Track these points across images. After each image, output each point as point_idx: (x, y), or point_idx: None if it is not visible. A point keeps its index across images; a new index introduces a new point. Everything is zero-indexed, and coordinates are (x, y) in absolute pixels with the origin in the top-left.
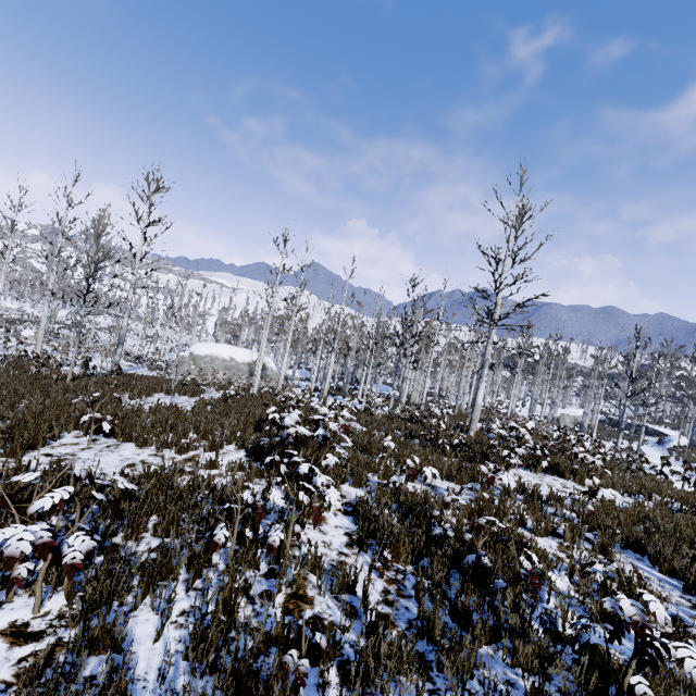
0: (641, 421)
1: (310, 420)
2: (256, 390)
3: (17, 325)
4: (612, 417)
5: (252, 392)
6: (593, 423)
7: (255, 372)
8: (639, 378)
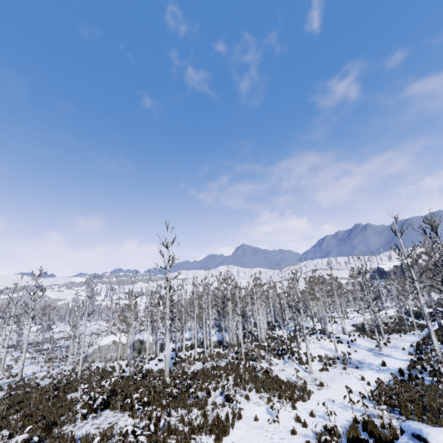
0: (440, 307)
1: (43, 397)
2: (80, 372)
3: (31, 349)
4: (415, 309)
5: (78, 373)
6: (390, 321)
7: (127, 349)
8: (299, 303)
